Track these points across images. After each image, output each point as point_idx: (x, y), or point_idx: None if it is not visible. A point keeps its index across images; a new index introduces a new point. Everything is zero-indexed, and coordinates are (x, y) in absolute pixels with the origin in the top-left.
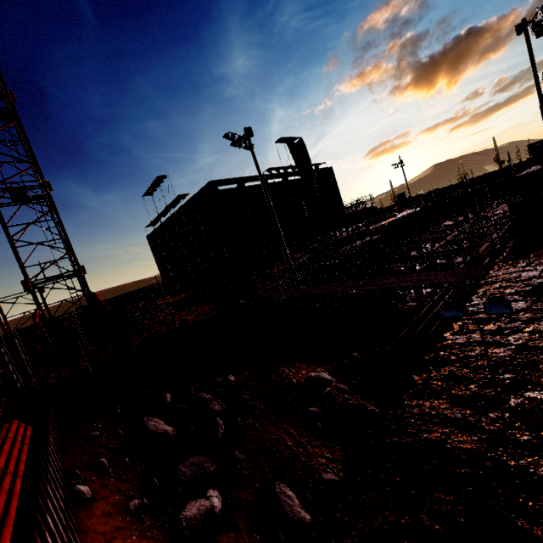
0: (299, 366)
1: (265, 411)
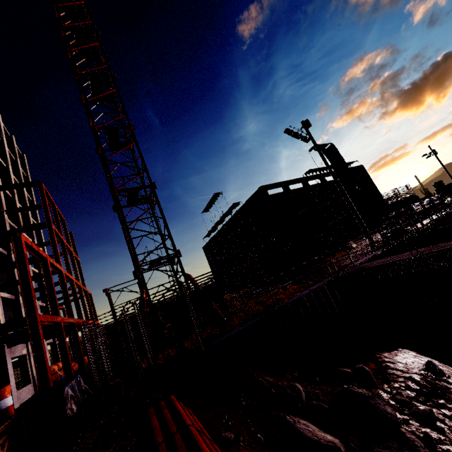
0: (433, 359)
1: (451, 426)
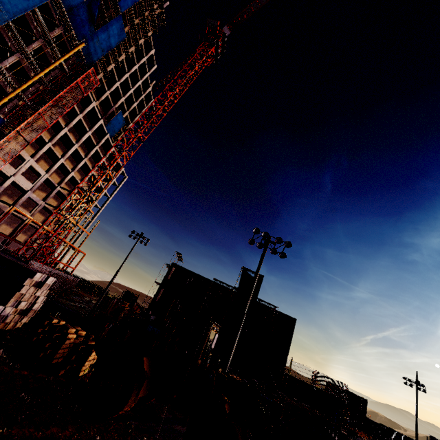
0: None
1: None
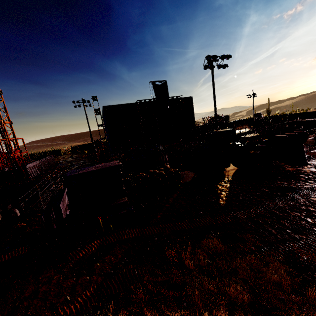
0: None
1: None
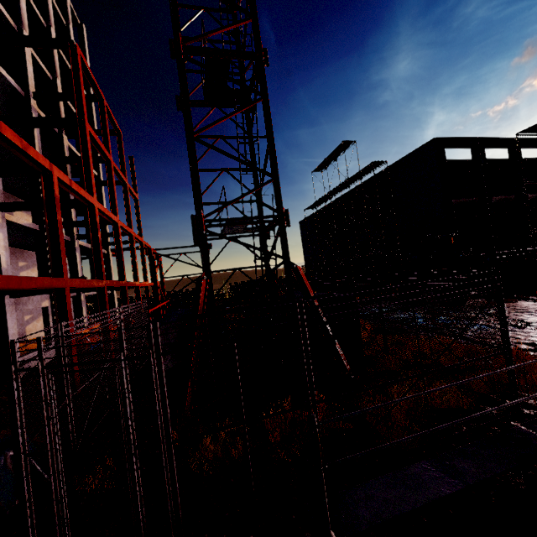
0: None
1: None
